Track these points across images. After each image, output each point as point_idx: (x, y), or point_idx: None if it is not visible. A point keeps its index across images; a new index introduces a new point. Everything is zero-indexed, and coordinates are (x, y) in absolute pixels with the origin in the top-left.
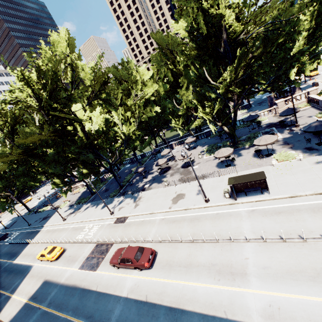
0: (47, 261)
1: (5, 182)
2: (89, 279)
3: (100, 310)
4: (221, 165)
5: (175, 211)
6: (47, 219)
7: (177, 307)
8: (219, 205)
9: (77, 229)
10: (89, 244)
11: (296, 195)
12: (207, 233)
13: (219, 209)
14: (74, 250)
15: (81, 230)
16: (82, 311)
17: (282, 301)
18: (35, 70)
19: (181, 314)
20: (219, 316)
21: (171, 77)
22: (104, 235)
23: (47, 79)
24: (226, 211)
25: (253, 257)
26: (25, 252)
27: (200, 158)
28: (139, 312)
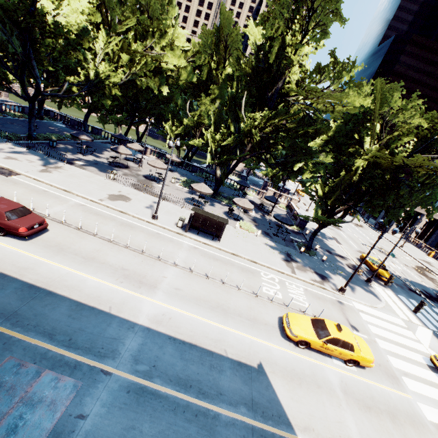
0: None
1: None
2: None
3: None
4: (190, 201)
5: (106, 207)
6: None
7: (45, 287)
8: (166, 227)
9: None
10: None
11: (238, 254)
12: (135, 242)
13: (162, 231)
14: None
15: None
16: None
17: (177, 314)
18: None
19: (47, 295)
20: (100, 309)
21: (205, 74)
22: None
23: None
24: (169, 235)
25: (171, 278)
26: None
27: (172, 183)
28: None
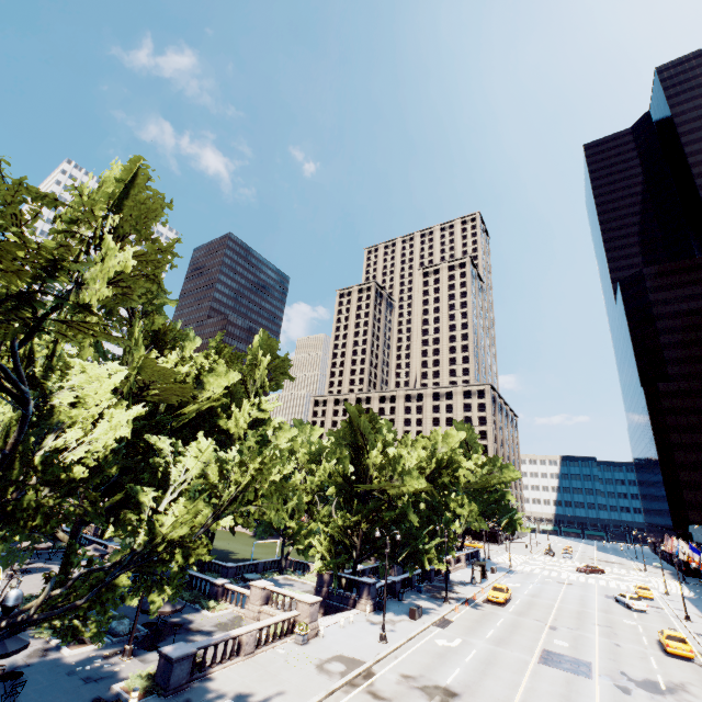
0: None
1: None
2: None
3: None
4: None
5: None
6: None
7: None
8: None
9: None
10: None
11: None
12: None
13: None
14: None
15: None
16: None
17: None
18: None
19: None
20: None
21: None
22: None
23: None
24: None
25: None
26: None
27: None
28: None
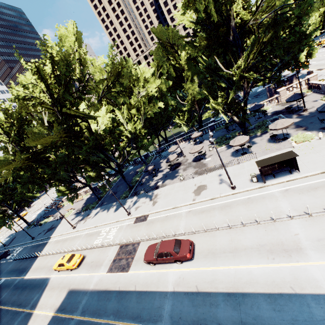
0: (66, 271)
1: (1, 196)
2: (123, 281)
3: (146, 309)
4: (236, 154)
5: (200, 202)
6: (53, 229)
7: (236, 291)
8: (248, 189)
9: (92, 235)
10: (111, 247)
11: None
12: (244, 217)
13: (249, 194)
14: (96, 255)
15: (97, 235)
16: (126, 313)
17: None
18: (49, 62)
19: (243, 297)
20: (286, 293)
21: (173, 72)
22: (127, 236)
23: (62, 71)
24: (257, 194)
25: (303, 232)
26: (36, 266)
27: (211, 150)
28: (193, 303)
